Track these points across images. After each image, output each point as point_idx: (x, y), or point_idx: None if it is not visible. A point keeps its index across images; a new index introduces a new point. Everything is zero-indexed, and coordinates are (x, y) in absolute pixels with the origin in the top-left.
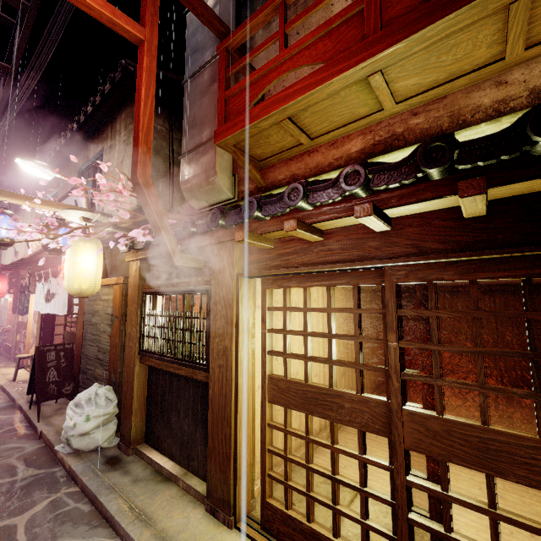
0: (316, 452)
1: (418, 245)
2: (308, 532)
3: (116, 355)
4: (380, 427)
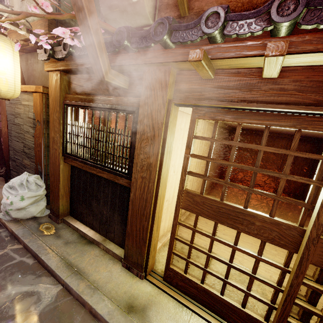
0: None
1: None
2: (201, 289)
3: (40, 152)
4: (286, 243)
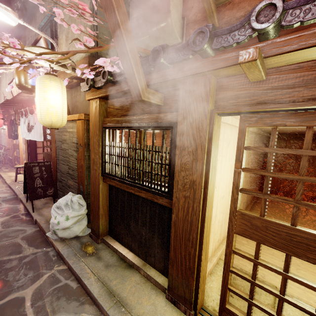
0: None
1: None
2: None
3: (82, 173)
4: None
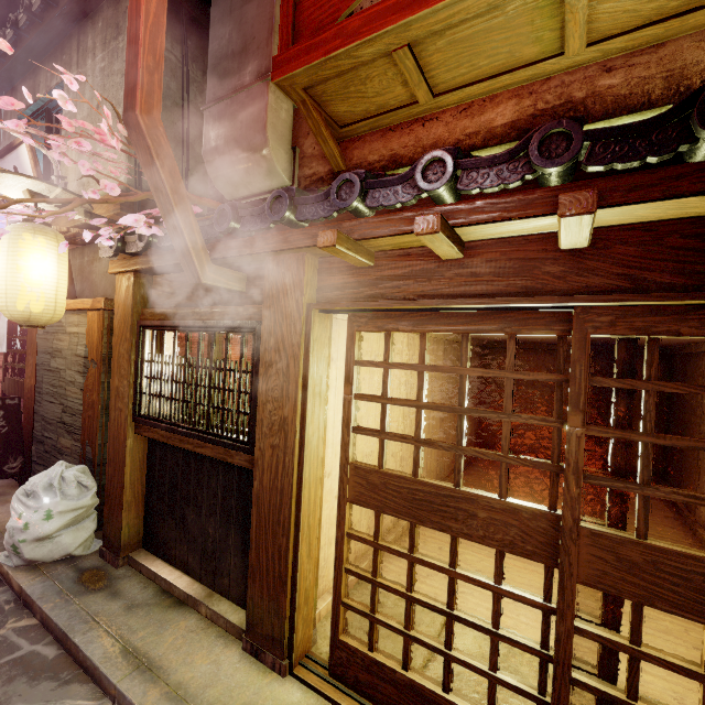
0: (390, 556)
1: (635, 276)
2: (405, 683)
3: (93, 419)
4: (535, 548)
